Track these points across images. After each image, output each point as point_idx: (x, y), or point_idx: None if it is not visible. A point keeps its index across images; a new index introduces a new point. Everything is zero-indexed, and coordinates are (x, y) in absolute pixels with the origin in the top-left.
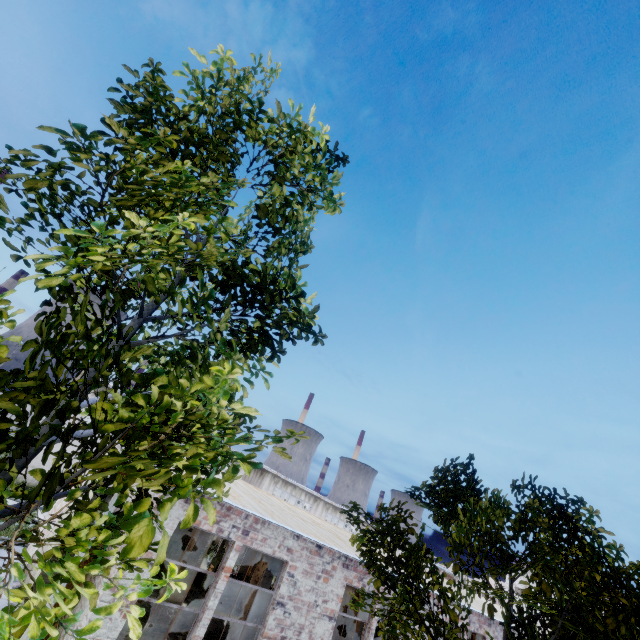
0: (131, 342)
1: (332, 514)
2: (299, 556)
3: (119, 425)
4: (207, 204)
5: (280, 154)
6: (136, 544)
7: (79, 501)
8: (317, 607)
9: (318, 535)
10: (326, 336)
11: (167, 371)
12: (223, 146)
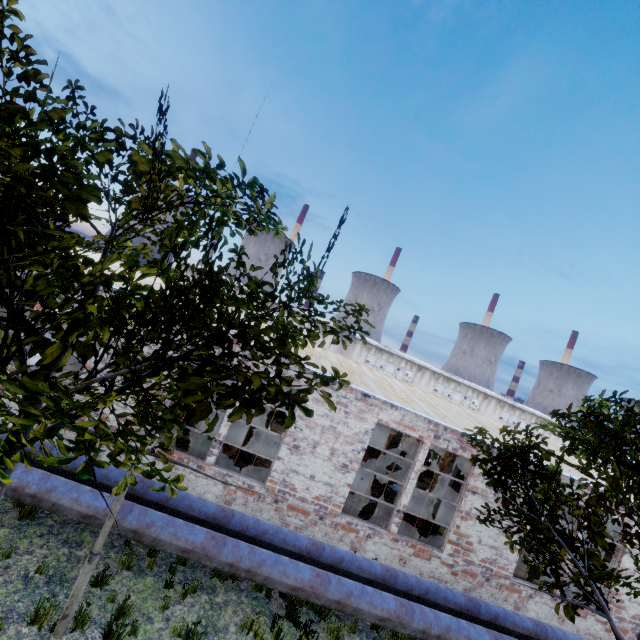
0: None
1: (443, 384)
2: None
3: None
4: None
5: None
6: None
7: None
8: None
9: None
10: None
11: None
12: None
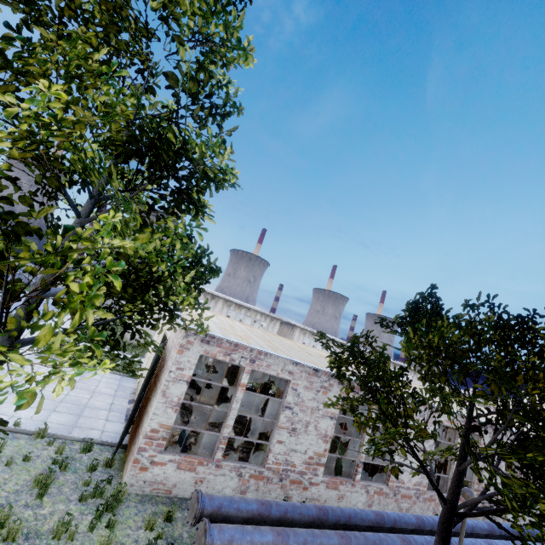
0: (86, 218)
1: None
2: (299, 377)
3: (51, 270)
4: (83, 74)
5: (162, 6)
6: (42, 339)
7: (66, 329)
8: (319, 410)
9: (317, 363)
10: (221, 180)
11: (114, 236)
12: (121, 20)
